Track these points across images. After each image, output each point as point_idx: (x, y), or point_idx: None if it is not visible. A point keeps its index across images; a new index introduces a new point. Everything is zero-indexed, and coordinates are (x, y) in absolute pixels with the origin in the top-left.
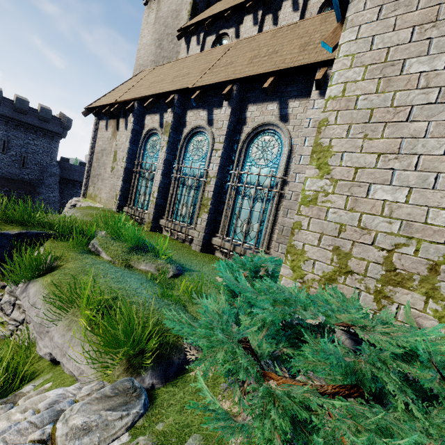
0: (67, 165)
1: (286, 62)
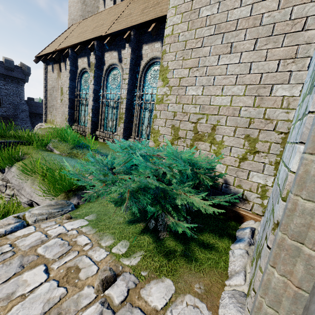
0: (33, 102)
1: (163, 11)
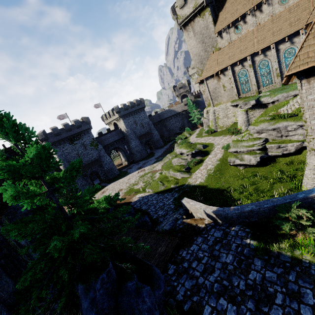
0: (150, 118)
1: (288, 32)
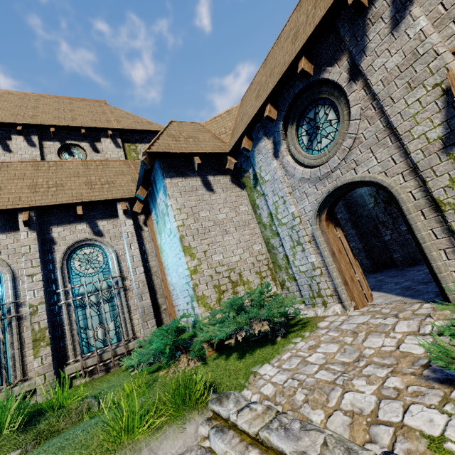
0: None
1: (84, 195)
